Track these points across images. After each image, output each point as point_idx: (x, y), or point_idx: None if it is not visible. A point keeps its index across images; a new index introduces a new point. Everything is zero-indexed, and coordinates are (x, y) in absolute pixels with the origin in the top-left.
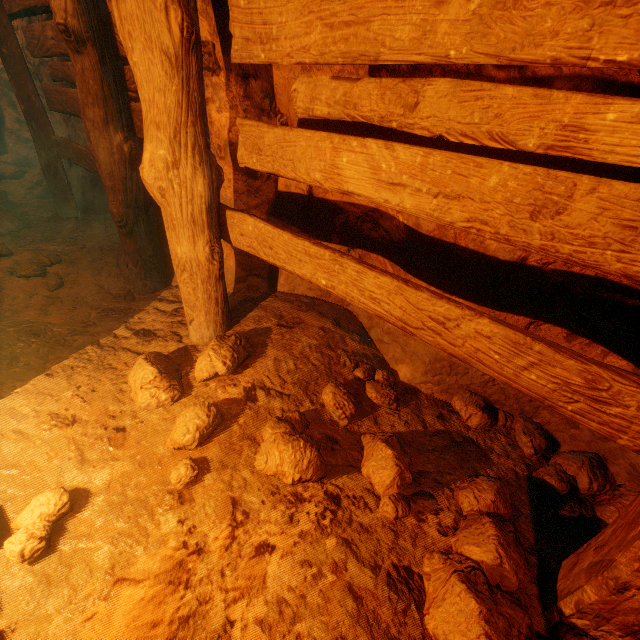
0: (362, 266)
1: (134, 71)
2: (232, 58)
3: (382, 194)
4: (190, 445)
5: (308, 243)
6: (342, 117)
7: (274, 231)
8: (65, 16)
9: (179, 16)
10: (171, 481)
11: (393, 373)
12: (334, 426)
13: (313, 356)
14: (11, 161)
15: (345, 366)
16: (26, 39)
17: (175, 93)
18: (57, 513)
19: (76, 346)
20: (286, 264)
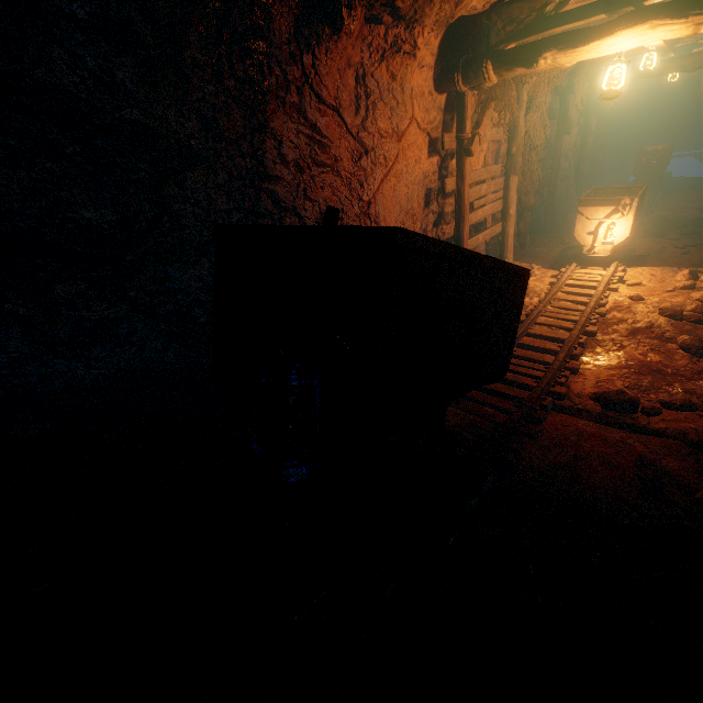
0: None
1: None
2: None
3: None
4: (677, 287)
5: None
6: None
7: None
8: None
9: None
10: (665, 289)
11: None
12: None
13: None
14: None
15: None
16: None
17: None
18: (637, 283)
19: (671, 266)
20: None
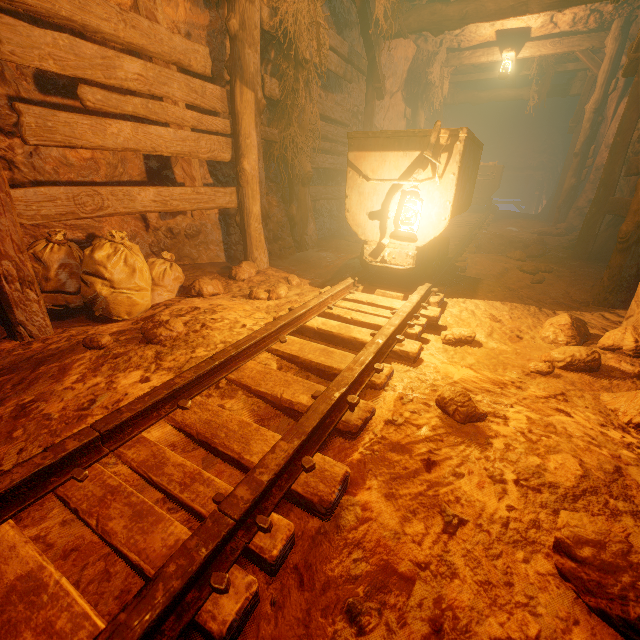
0: None
1: None
2: None
3: None
4: (557, 361)
5: None
6: None
7: None
8: None
9: None
10: (529, 364)
11: None
12: None
13: None
14: (562, 228)
15: None
16: None
17: None
18: (466, 337)
19: (525, 303)
20: None
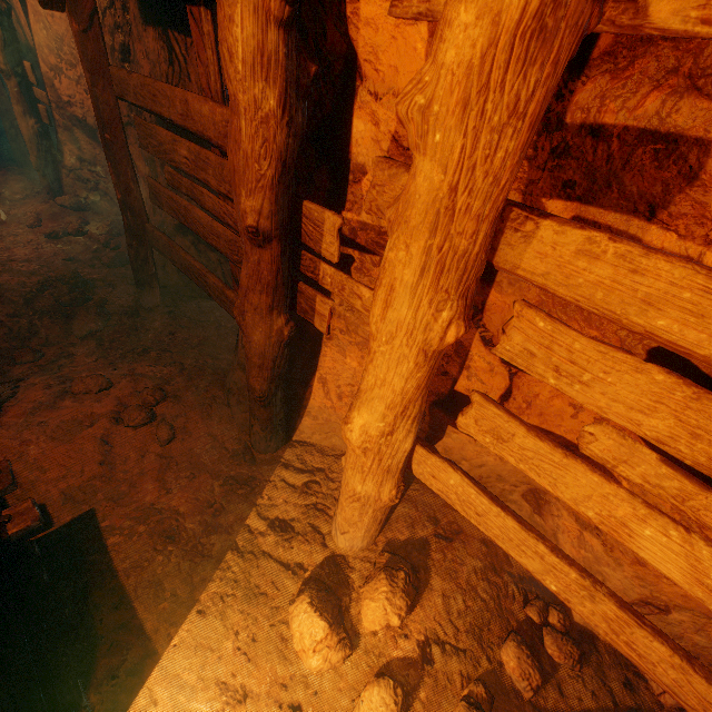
0: (626, 615)
1: (375, 353)
2: (495, 350)
3: (696, 591)
4: None
5: (544, 547)
6: (661, 498)
7: (491, 507)
8: (257, 217)
9: (461, 331)
10: None
11: (564, 607)
12: (518, 698)
13: (480, 586)
14: (68, 205)
15: (514, 598)
16: (138, 131)
17: (418, 378)
18: None
19: (215, 554)
20: (497, 539)
